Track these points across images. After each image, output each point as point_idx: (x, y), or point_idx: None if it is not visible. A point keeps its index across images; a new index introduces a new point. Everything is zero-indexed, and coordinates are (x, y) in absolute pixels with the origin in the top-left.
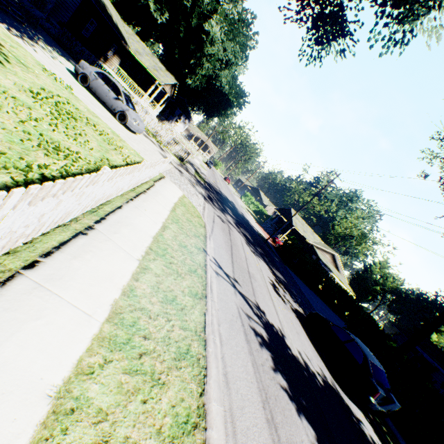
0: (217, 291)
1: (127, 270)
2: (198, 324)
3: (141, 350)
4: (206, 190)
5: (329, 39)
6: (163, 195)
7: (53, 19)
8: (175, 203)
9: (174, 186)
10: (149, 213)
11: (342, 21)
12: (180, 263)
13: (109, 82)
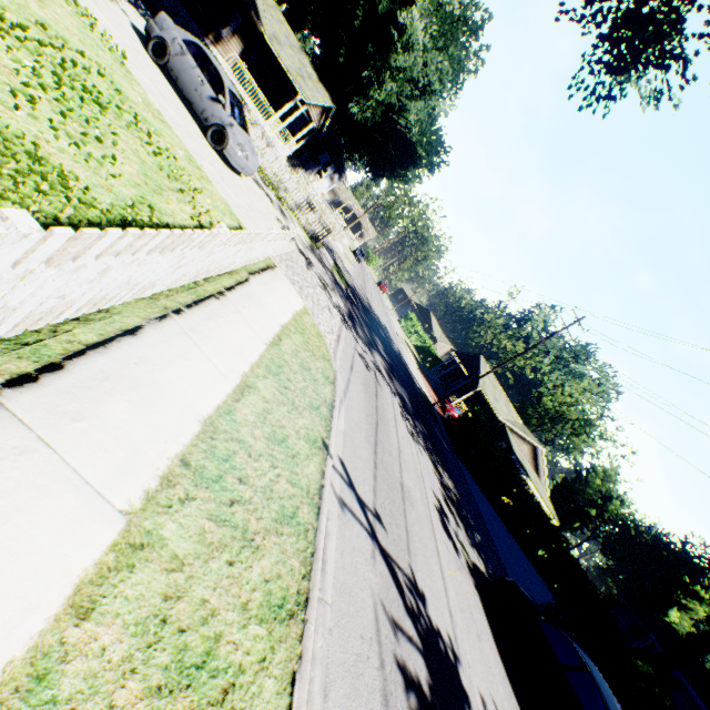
0: (336, 563)
1: (61, 574)
2: None
3: None
4: (347, 301)
5: (639, 64)
6: (262, 305)
7: None
8: (283, 326)
9: (290, 287)
10: (215, 349)
11: (679, 30)
12: (260, 496)
13: (207, 66)
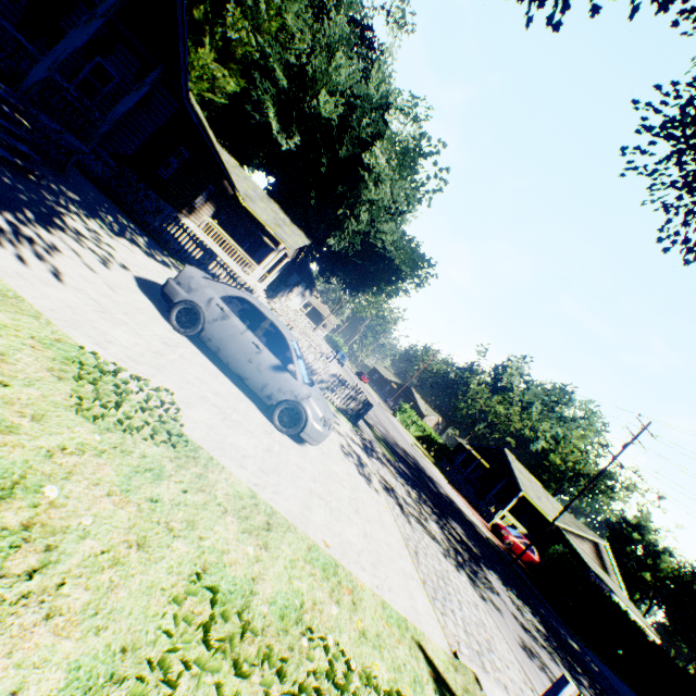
0: None
1: None
2: None
3: None
4: (420, 497)
5: None
6: None
7: (103, 148)
8: None
9: None
10: None
11: None
12: None
13: (259, 322)
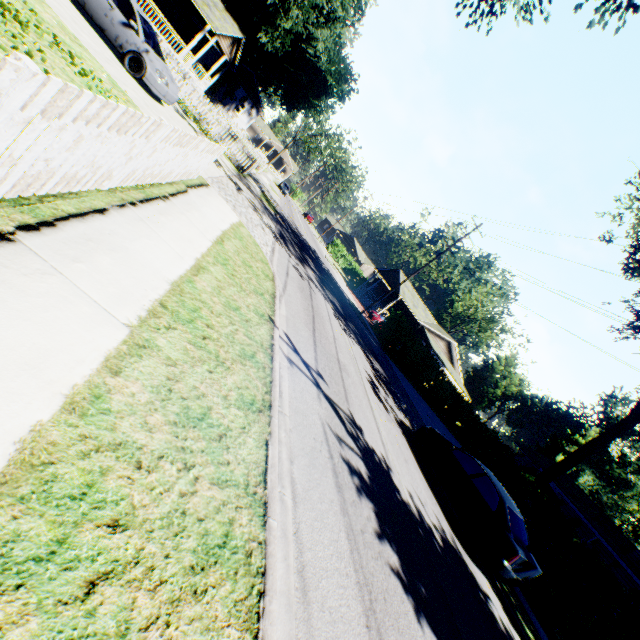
0: (290, 395)
1: (94, 349)
2: (252, 468)
3: (97, 569)
4: (277, 224)
5: None
6: (202, 213)
7: None
8: (223, 231)
9: (225, 204)
10: (169, 237)
11: None
12: (225, 339)
13: None
